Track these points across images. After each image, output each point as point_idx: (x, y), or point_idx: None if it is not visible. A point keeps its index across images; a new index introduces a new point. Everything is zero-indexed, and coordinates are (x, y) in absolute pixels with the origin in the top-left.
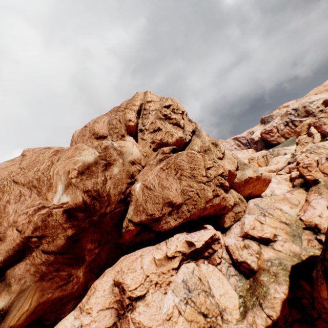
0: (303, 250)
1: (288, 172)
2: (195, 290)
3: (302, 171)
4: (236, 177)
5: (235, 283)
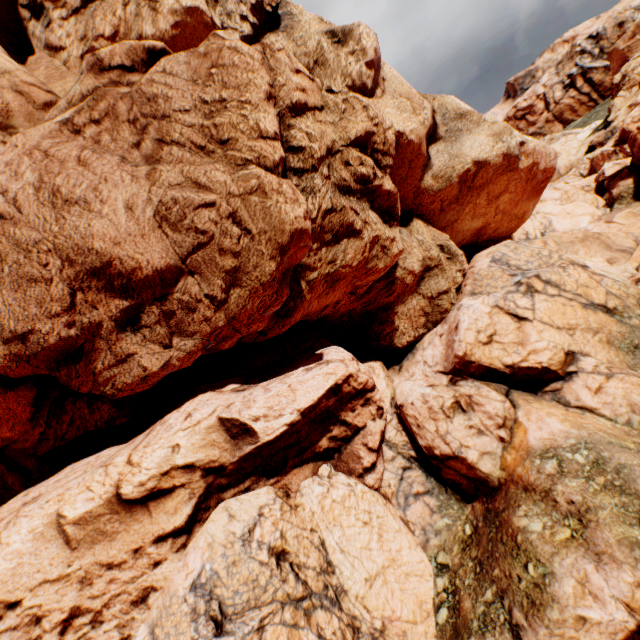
0: None
1: (588, 175)
2: (249, 612)
3: None
4: (430, 170)
5: (426, 520)
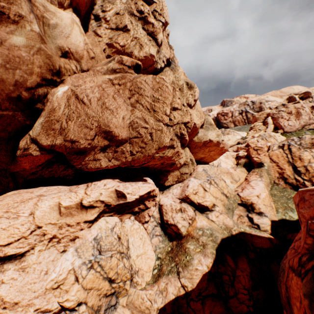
0: (235, 225)
1: (235, 151)
2: (108, 251)
3: (251, 152)
4: (197, 135)
5: (157, 243)
